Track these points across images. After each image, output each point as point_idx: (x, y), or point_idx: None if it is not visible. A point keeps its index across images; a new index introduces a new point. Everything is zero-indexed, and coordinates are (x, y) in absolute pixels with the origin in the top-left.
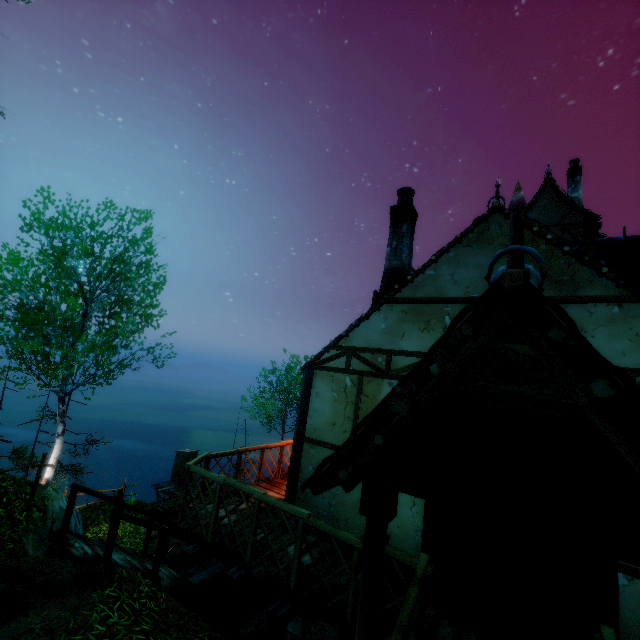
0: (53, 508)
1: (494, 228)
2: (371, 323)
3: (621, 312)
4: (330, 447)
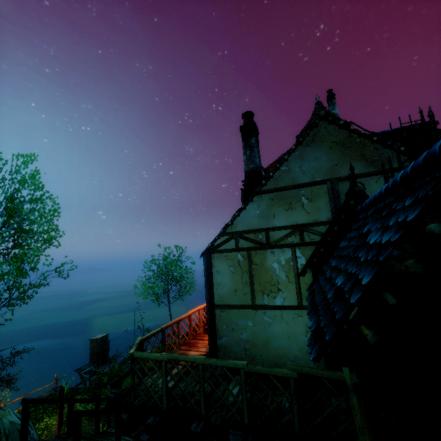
0: (3, 425)
1: (322, 131)
2: (248, 211)
3: None
4: (237, 308)
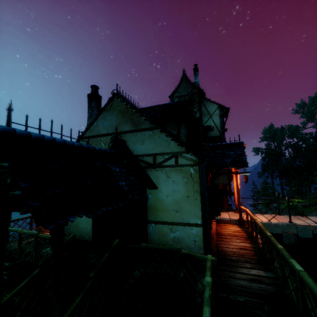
0: None
1: (115, 103)
2: None
3: (152, 133)
4: None
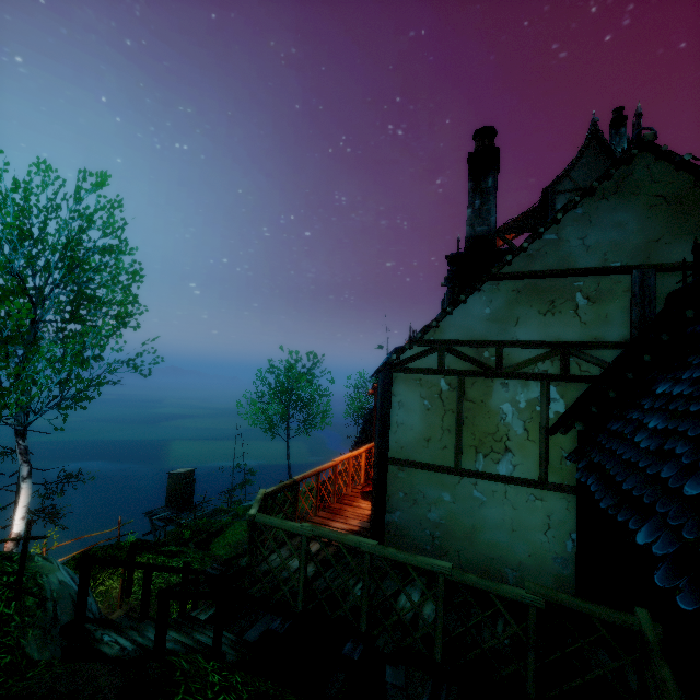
0: (50, 585)
1: (640, 173)
2: (469, 308)
3: None
4: (427, 468)
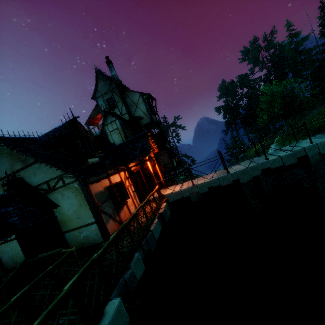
0: None
1: (1, 148)
2: None
3: (39, 165)
4: (1, 244)
